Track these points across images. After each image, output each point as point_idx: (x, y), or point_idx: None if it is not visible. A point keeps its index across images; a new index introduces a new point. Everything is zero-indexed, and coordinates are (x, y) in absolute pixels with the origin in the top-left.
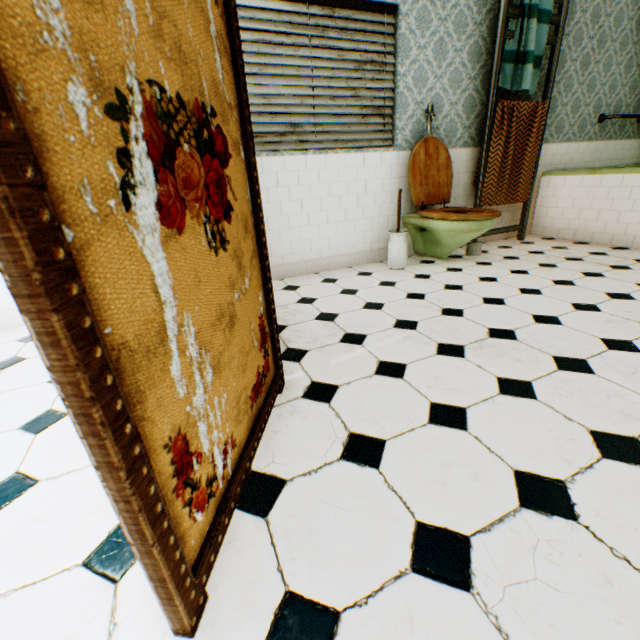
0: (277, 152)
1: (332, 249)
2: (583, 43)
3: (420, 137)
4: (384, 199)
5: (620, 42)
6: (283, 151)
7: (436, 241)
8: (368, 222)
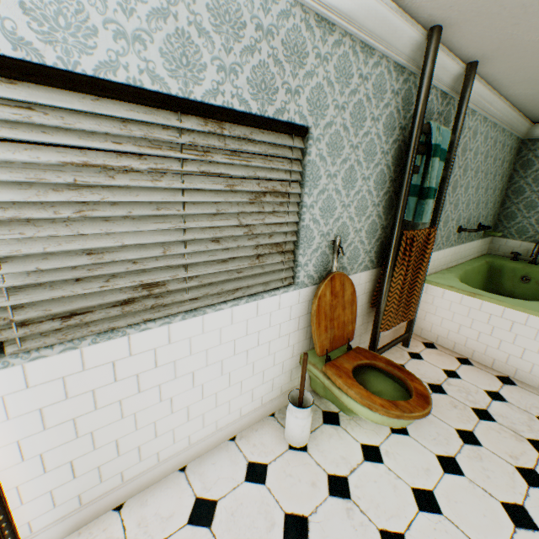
0: (115, 331)
1: (208, 426)
2: (455, 171)
3: (324, 268)
4: (280, 344)
5: (475, 170)
6: (127, 326)
7: None
8: (259, 375)
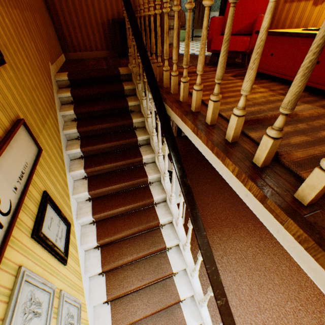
0: None
1: None
2: None
3: None
4: None
5: None
6: None
7: (180, 37)
8: None
